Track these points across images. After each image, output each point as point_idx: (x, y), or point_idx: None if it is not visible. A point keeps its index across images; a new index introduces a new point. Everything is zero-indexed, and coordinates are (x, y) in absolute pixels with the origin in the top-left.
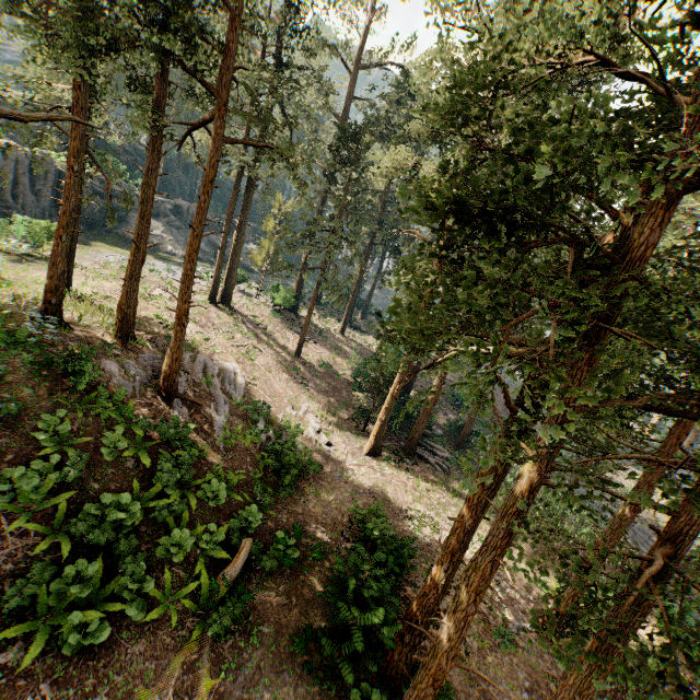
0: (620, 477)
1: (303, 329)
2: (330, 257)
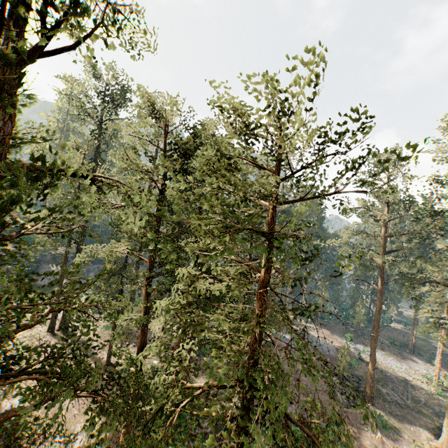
0: (404, 445)
1: (109, 344)
2: (122, 291)
